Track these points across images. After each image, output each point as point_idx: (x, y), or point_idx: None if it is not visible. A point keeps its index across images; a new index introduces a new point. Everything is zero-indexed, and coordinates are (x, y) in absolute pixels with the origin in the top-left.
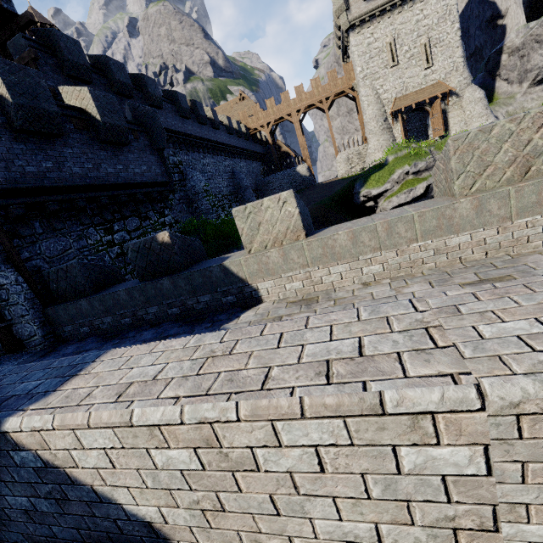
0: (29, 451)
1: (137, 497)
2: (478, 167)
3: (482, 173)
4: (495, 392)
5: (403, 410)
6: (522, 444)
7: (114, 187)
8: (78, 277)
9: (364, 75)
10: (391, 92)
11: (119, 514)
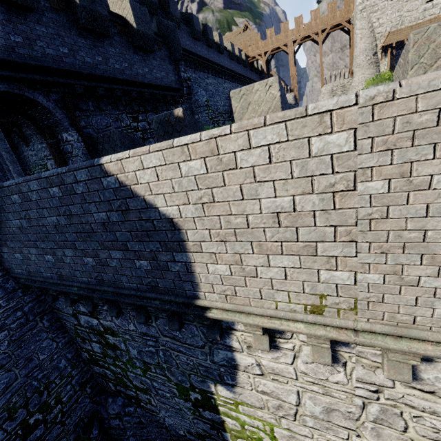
0: (113, 176)
1: (167, 201)
2: (431, 59)
3: (433, 64)
4: (364, 94)
5: (316, 111)
6: (373, 125)
7: (141, 85)
8: (117, 141)
9: (363, 7)
10: (386, 25)
11: (156, 216)
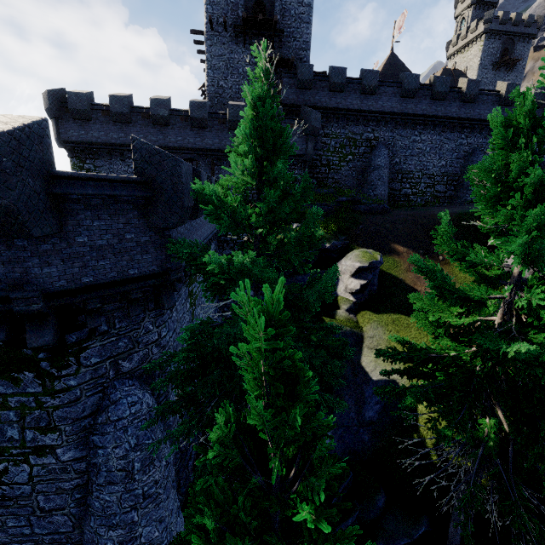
0: None
1: None
2: None
3: None
4: None
5: None
6: None
7: None
8: None
9: None
10: None
11: None
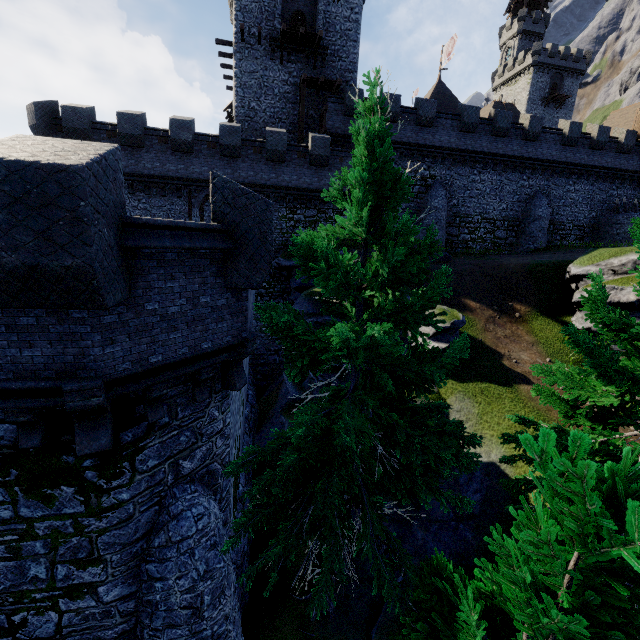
0: None
1: None
2: None
3: None
4: None
5: None
6: None
7: (305, 190)
8: None
9: None
10: None
11: None
